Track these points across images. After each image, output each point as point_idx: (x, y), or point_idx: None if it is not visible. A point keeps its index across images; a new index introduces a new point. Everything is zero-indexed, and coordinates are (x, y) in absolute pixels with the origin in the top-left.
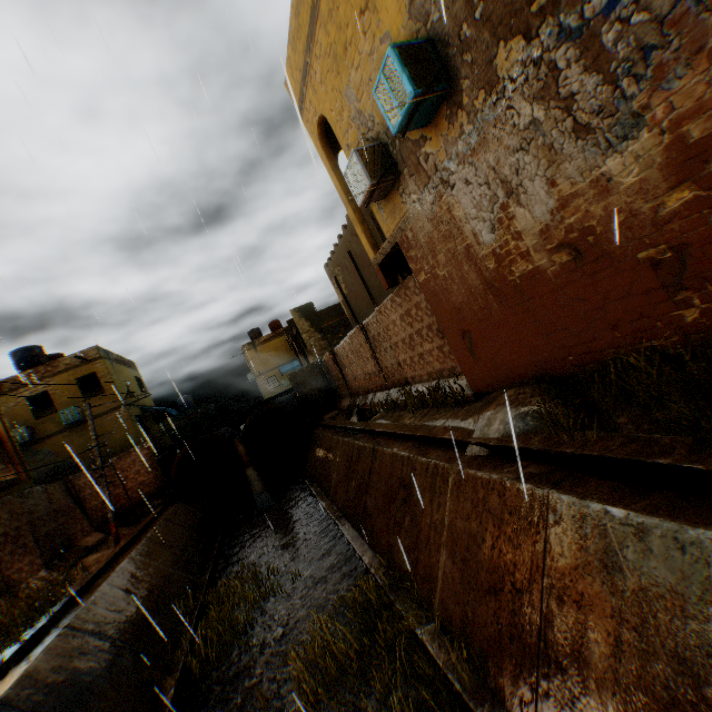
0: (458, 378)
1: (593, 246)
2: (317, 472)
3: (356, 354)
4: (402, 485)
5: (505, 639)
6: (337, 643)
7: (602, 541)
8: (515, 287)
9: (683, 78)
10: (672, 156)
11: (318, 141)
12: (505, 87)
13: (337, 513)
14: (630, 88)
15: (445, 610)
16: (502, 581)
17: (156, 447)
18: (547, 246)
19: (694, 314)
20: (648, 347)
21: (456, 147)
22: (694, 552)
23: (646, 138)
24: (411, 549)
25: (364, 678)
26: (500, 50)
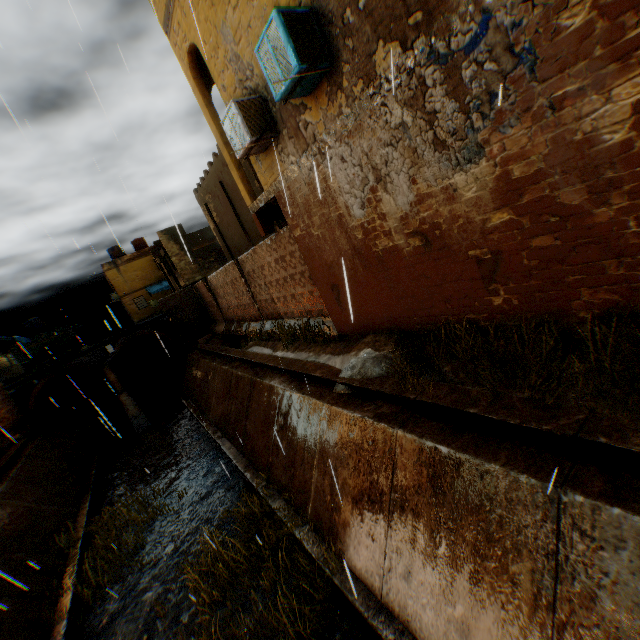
0: (326, 319)
1: (439, 238)
2: (195, 394)
3: (231, 286)
4: (279, 414)
5: (363, 535)
6: (229, 554)
7: (432, 469)
8: (378, 257)
9: (515, 128)
10: (500, 185)
11: (189, 71)
12: (381, 84)
13: (218, 433)
14: (478, 122)
15: (317, 515)
16: (361, 494)
17: (7, 379)
18: (406, 230)
19: (500, 301)
20: (468, 318)
21: (335, 124)
22: (488, 479)
23: (485, 166)
24: (288, 467)
25: (253, 576)
26: (379, 48)
